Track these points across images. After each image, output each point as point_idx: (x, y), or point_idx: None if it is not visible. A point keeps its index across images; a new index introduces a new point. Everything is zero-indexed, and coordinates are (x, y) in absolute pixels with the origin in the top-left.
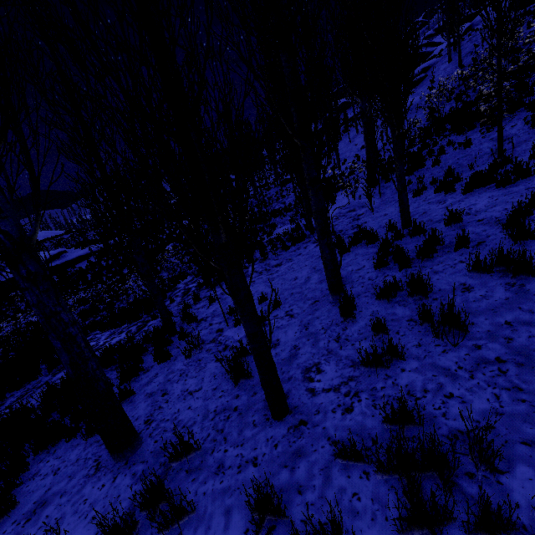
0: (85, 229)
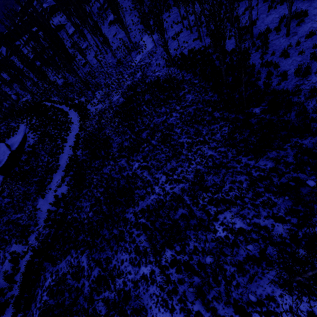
0: None
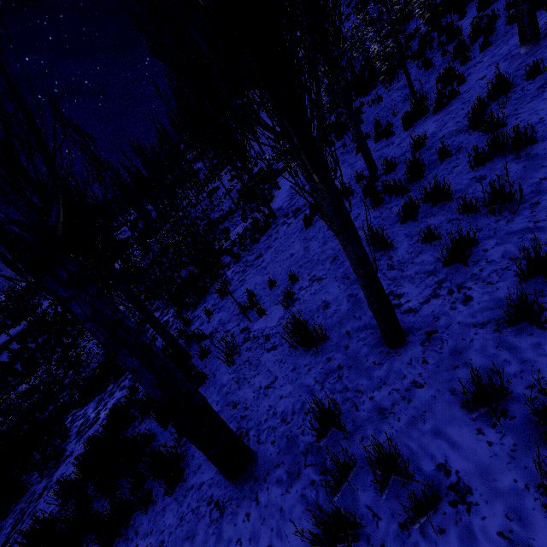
0: None
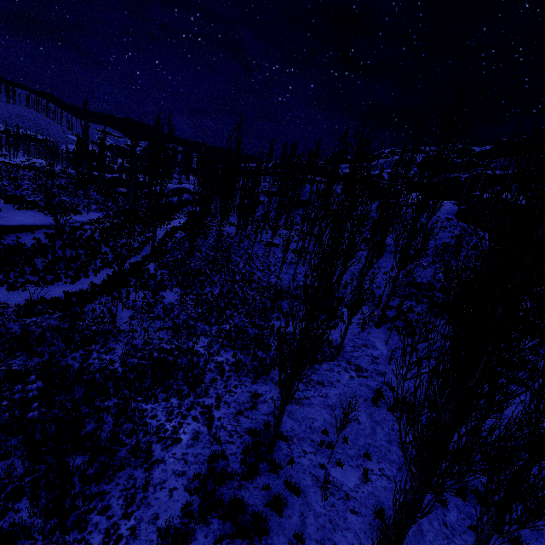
0: (3, 165)
